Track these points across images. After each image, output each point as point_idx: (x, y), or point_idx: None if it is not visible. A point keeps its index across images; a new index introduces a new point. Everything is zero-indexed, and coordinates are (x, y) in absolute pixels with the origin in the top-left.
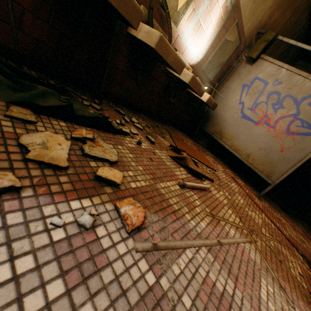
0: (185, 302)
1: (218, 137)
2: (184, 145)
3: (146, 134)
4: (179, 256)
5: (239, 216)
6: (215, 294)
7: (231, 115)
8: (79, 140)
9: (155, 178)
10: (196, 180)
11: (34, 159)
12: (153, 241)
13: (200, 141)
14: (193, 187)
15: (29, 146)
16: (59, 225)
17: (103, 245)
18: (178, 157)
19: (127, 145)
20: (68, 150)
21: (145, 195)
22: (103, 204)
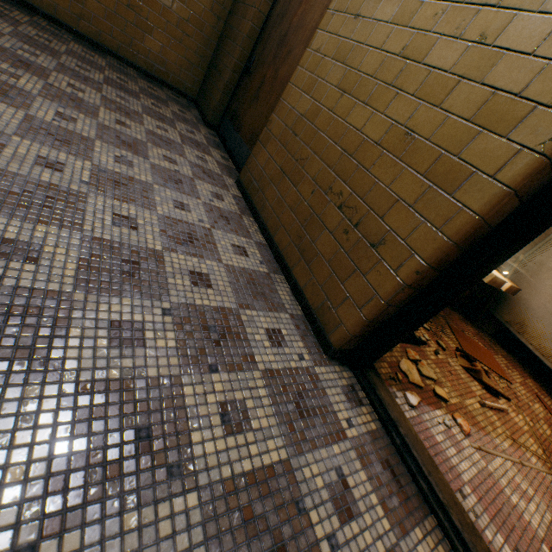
0: (502, 481)
1: (517, 330)
2: (467, 341)
3: (433, 336)
4: (493, 459)
5: (542, 448)
6: (519, 489)
7: (541, 304)
8: (413, 361)
9: (460, 394)
10: (490, 397)
11: (412, 382)
12: (477, 444)
13: (483, 326)
14: (490, 406)
15: (405, 372)
16: (441, 423)
17: (457, 438)
18: (471, 368)
19: (430, 357)
20: (417, 373)
21: (460, 410)
22: (445, 414)
